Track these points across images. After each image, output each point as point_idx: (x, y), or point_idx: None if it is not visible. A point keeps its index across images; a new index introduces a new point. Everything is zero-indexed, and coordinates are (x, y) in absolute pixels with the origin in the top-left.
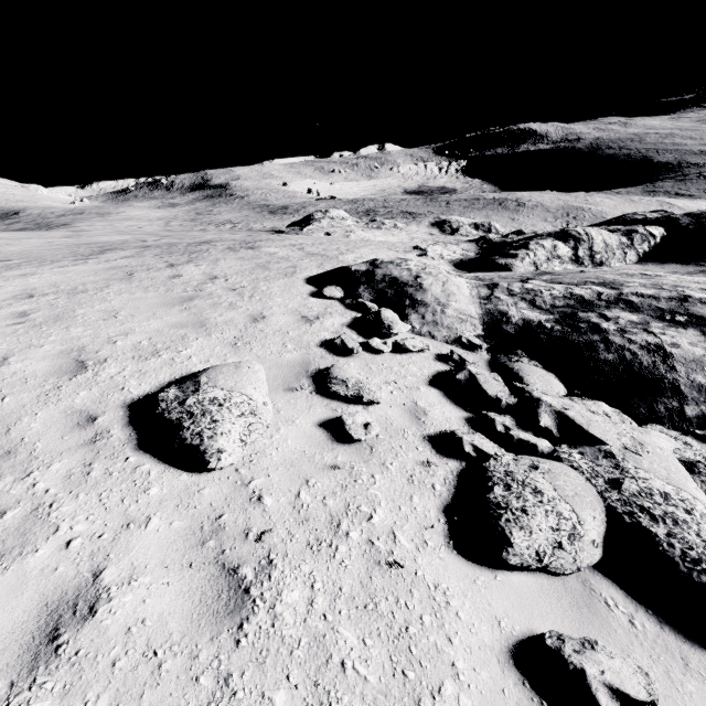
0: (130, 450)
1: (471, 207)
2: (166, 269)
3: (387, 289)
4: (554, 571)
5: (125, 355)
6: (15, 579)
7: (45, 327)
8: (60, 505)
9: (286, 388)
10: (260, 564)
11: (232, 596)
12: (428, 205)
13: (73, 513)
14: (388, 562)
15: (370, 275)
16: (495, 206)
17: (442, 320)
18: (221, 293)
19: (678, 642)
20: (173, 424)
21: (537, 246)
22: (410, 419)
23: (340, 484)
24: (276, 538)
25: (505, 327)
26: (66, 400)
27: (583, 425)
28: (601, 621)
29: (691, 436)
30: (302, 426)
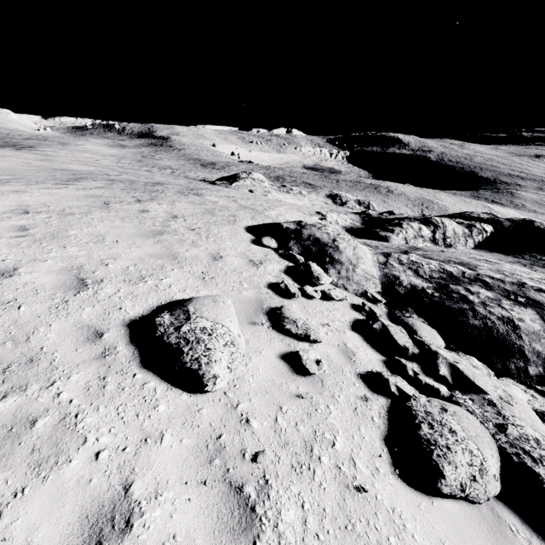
0: (136, 367)
1: (355, 188)
2: (135, 204)
3: (312, 246)
4: (472, 500)
5: (117, 278)
6: (55, 489)
7: (45, 242)
8: (84, 416)
9: (249, 322)
10: (259, 483)
11: (242, 514)
12: (323, 180)
13: (97, 425)
14: (354, 485)
15: (298, 233)
16: (372, 190)
17: (353, 277)
18: (183, 231)
19: None
20: (173, 347)
21: (408, 226)
22: (345, 358)
23: (305, 412)
24: (267, 460)
25: (398, 288)
26: (74, 315)
27: (470, 377)
28: None
29: (533, 390)
30: (268, 357)
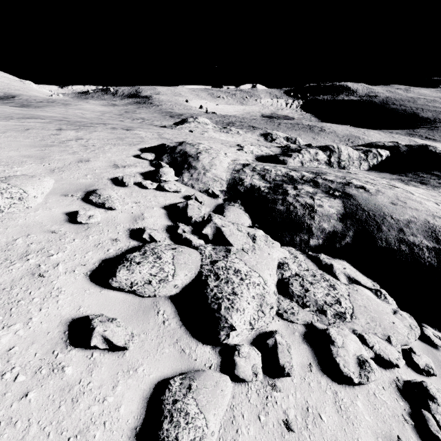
0: None
1: (291, 128)
2: (53, 130)
3: (178, 157)
4: (139, 294)
5: None
6: None
7: None
8: None
9: (63, 194)
10: None
11: None
12: (267, 124)
13: None
14: (40, 274)
15: (173, 149)
16: (306, 129)
17: (202, 178)
18: (74, 146)
19: (184, 334)
20: None
21: (306, 152)
22: (130, 220)
23: (48, 239)
24: None
25: (239, 187)
26: None
27: (226, 235)
28: (145, 318)
29: (305, 255)
30: (54, 212)
